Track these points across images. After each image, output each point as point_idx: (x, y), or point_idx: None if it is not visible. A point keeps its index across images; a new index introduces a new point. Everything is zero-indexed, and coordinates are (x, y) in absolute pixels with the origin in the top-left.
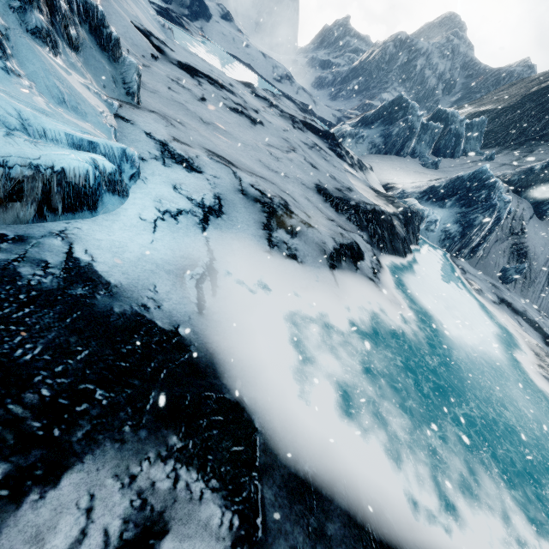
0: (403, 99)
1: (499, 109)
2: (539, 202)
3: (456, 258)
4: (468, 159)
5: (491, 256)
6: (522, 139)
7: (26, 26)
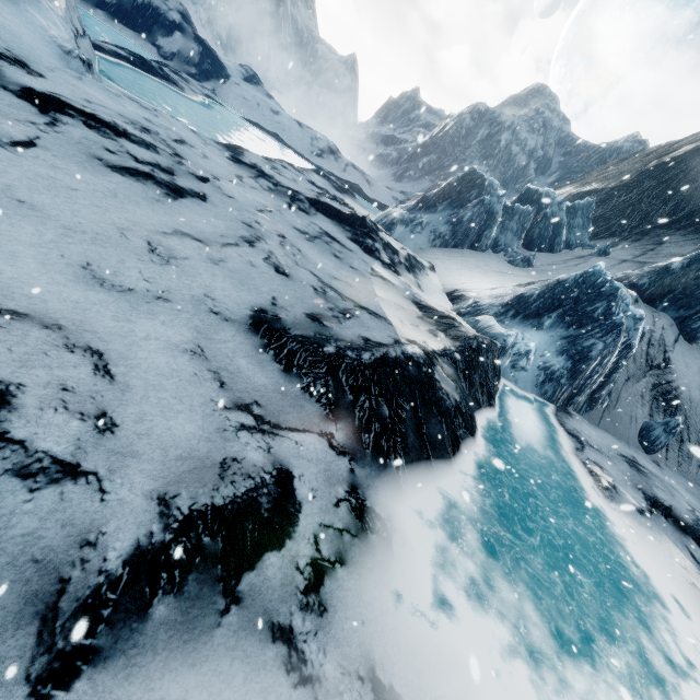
0: (477, 174)
1: (609, 188)
2: (684, 317)
3: (566, 414)
4: (574, 253)
5: (622, 404)
6: (645, 227)
7: None
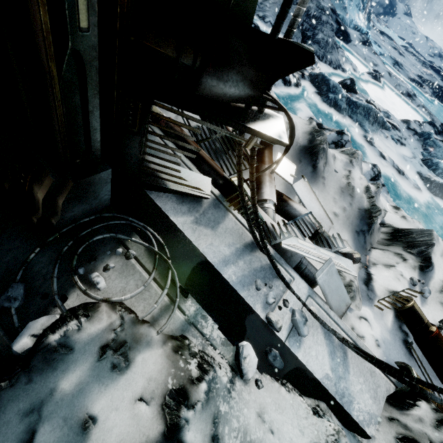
0: None
1: None
2: None
3: None
4: None
5: None
6: None
7: (362, 14)
